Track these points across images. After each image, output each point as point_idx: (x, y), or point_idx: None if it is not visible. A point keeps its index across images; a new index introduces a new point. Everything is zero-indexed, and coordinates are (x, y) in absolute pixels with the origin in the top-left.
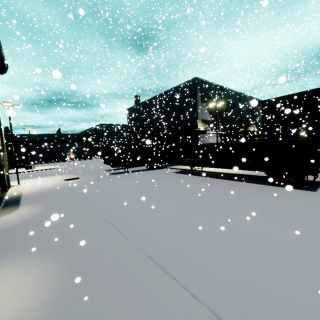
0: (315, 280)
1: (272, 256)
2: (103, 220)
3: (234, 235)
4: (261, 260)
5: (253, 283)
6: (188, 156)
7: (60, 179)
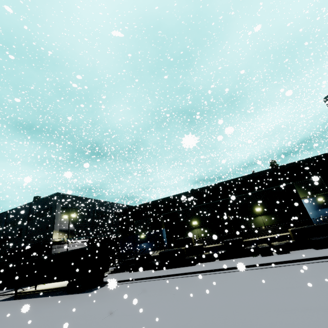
0: None
1: None
2: None
3: None
4: None
5: None
6: (15, 275)
7: None
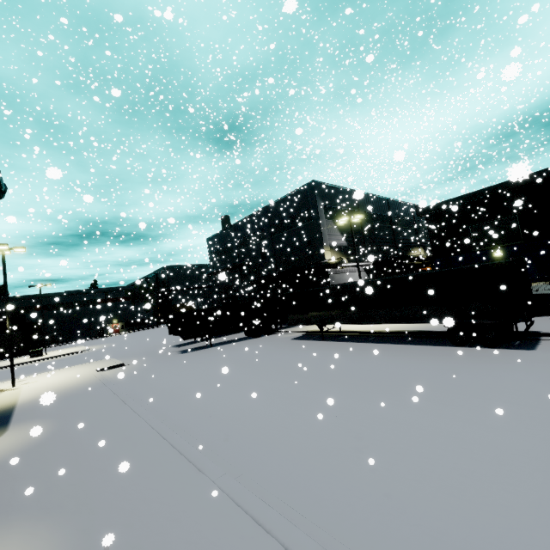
0: (545, 518)
1: (466, 479)
2: (159, 440)
3: (397, 444)
4: (446, 489)
5: (432, 537)
6: (313, 308)
7: (91, 370)
